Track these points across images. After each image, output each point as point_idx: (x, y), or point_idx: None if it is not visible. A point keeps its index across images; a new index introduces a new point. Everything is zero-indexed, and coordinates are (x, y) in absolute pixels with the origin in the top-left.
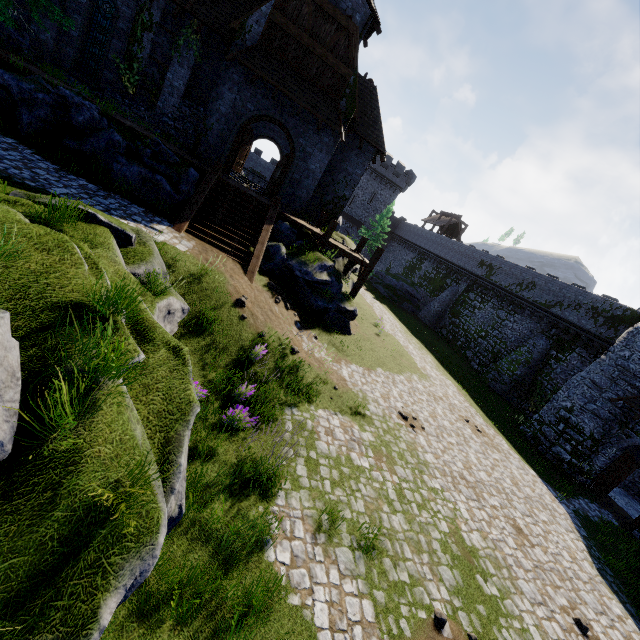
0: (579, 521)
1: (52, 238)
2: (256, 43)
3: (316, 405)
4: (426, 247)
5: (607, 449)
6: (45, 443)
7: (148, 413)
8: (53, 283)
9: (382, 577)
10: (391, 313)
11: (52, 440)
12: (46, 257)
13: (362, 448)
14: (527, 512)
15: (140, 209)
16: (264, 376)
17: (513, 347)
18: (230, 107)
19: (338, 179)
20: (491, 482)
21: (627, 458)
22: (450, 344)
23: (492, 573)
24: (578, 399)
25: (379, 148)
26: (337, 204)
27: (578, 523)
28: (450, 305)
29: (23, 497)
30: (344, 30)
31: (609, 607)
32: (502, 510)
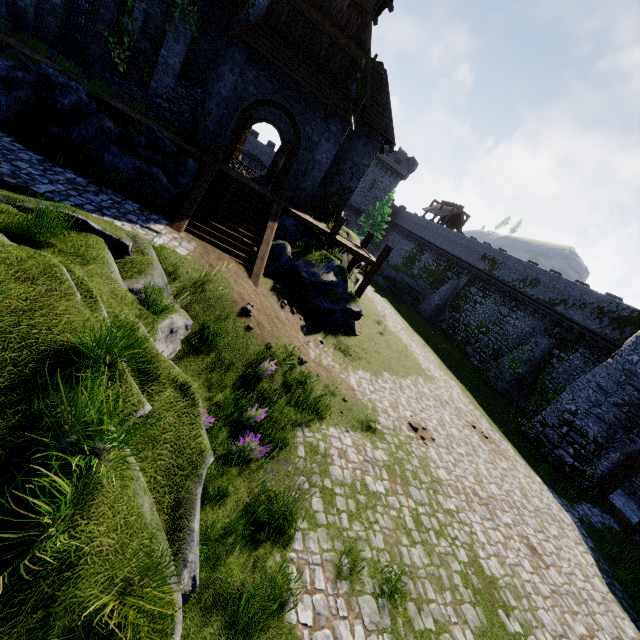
0: (585, 530)
1: (36, 262)
2: (260, 18)
3: (327, 422)
4: (427, 238)
5: (610, 454)
6: (33, 544)
7: (155, 472)
8: (39, 324)
9: (408, 627)
10: (392, 307)
11: (42, 538)
12: (29, 288)
13: (376, 470)
14: (538, 527)
15: (135, 206)
16: (272, 393)
17: (514, 344)
18: (231, 90)
19: (344, 170)
20: (502, 496)
21: (630, 463)
22: (450, 339)
23: (513, 606)
24: (583, 403)
25: (388, 137)
26: (342, 196)
27: (584, 533)
28: (450, 299)
29: (7, 623)
30: (357, 7)
31: (623, 629)
32: (515, 528)
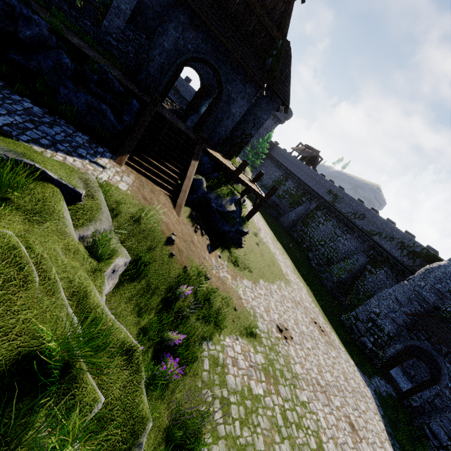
0: (378, 400)
1: None
2: None
3: (224, 332)
4: (291, 170)
5: (397, 344)
6: None
7: None
8: None
9: None
10: (263, 220)
11: None
12: None
13: (257, 373)
14: (354, 406)
15: (84, 138)
16: (186, 310)
17: (342, 257)
18: (173, 44)
19: (248, 120)
20: (333, 382)
21: (407, 352)
22: (298, 245)
23: None
24: (384, 308)
25: (285, 102)
26: (244, 139)
27: (378, 403)
28: (302, 217)
29: None
30: None
31: None
32: (342, 409)
